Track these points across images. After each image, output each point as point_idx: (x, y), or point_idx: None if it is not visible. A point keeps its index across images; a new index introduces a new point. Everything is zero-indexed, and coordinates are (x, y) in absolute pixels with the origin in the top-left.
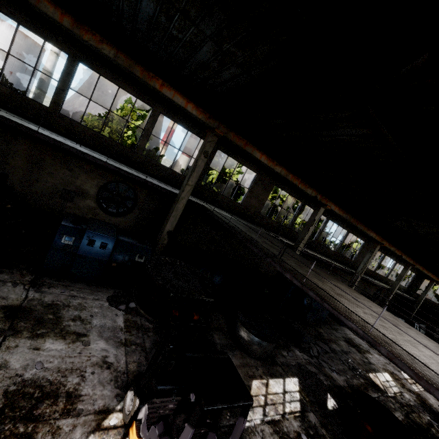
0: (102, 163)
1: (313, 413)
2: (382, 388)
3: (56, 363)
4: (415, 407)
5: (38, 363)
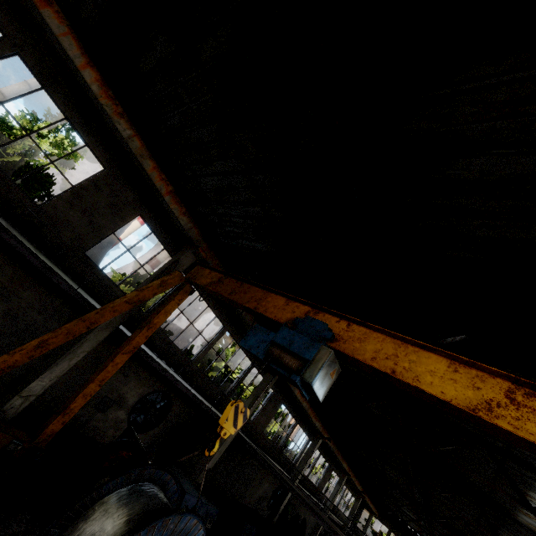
0: (185, 390)
1: None
2: None
3: None
4: None
5: None
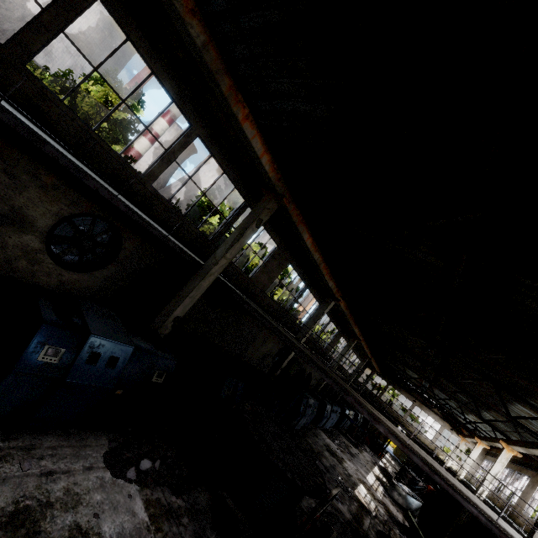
0: (108, 196)
1: None
2: (367, 507)
3: None
4: (388, 521)
5: None
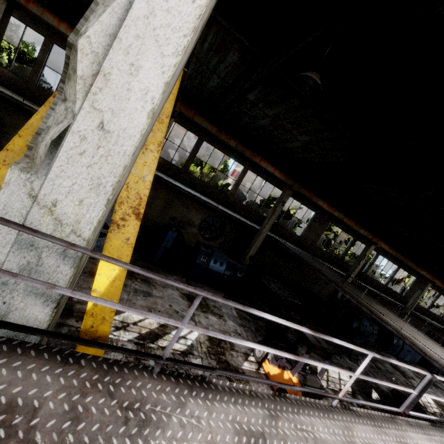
0: (215, 208)
1: (361, 396)
2: (422, 405)
3: (218, 327)
4: None
5: (212, 325)
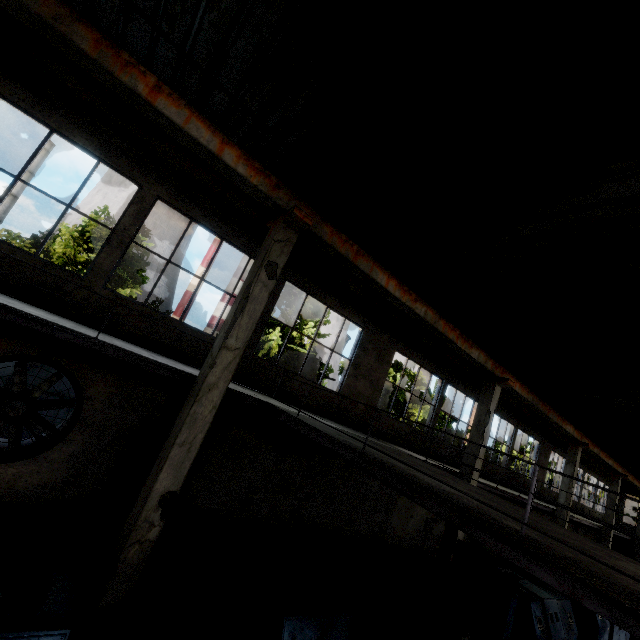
0: None
1: None
2: None
3: None
4: None
5: None
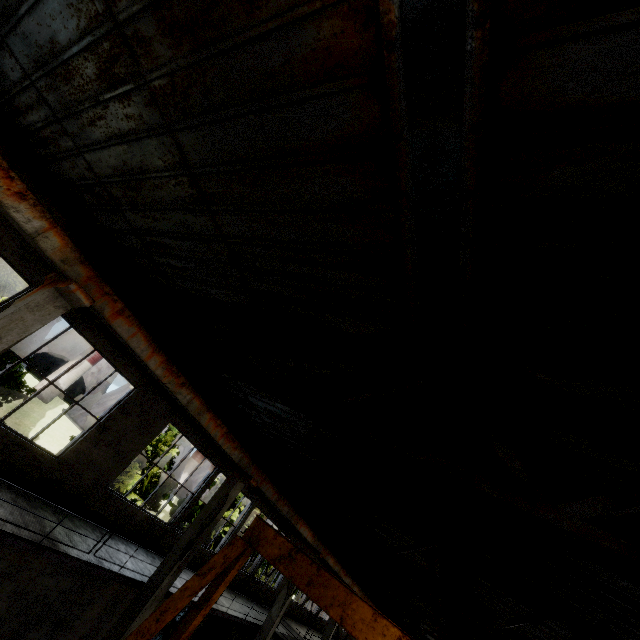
0: (221, 614)
1: None
2: None
3: None
4: None
5: None
